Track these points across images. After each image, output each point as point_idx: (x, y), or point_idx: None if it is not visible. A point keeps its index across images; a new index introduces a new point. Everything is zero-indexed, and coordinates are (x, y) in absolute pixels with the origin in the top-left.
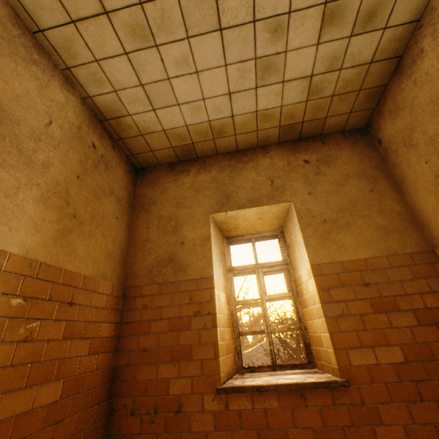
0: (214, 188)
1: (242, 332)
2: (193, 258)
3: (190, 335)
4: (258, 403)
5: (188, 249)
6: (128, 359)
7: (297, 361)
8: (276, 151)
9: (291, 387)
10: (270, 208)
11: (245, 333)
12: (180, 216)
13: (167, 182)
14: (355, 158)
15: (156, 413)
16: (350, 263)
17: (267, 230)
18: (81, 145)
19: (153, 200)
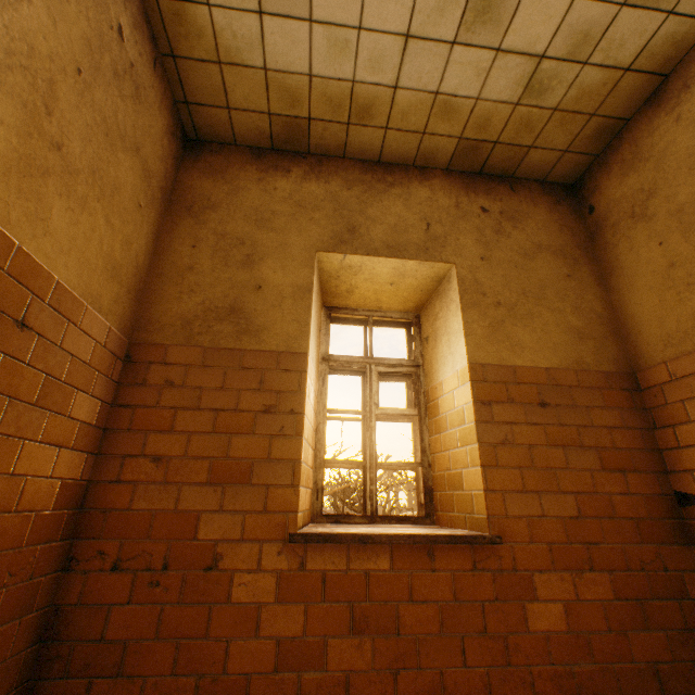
0: (330, 212)
1: (330, 459)
2: (275, 316)
3: (252, 443)
4: (358, 562)
5: (268, 299)
6: (120, 470)
7: None
8: (441, 181)
9: (416, 540)
10: (417, 268)
11: (334, 462)
12: (260, 241)
13: (243, 177)
14: (554, 225)
15: (165, 570)
16: (526, 370)
17: (396, 310)
18: (96, 8)
19: (212, 202)
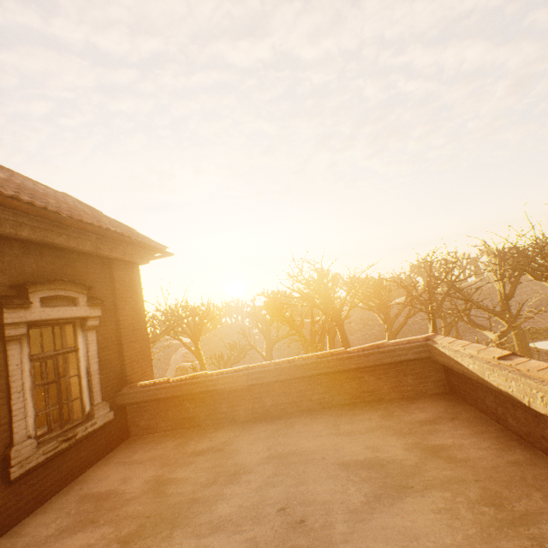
0: None
1: None
2: None
3: None
4: None
5: None
6: None
7: (249, 349)
8: None
9: None
10: None
11: None
12: None
13: None
14: None
15: None
16: None
17: None
18: None
19: None
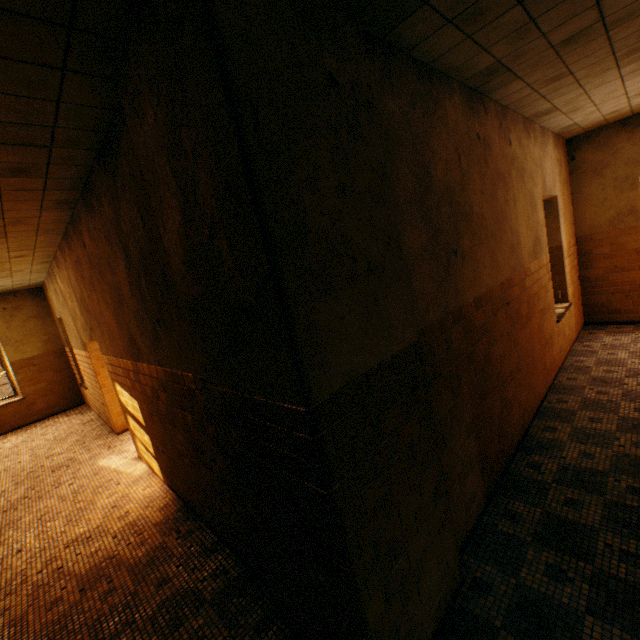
0: None
1: None
2: None
3: None
4: None
5: None
6: None
7: None
8: None
9: (2, 406)
10: None
11: None
12: None
13: None
14: (36, 306)
15: None
16: (30, 358)
17: None
18: None
19: None
